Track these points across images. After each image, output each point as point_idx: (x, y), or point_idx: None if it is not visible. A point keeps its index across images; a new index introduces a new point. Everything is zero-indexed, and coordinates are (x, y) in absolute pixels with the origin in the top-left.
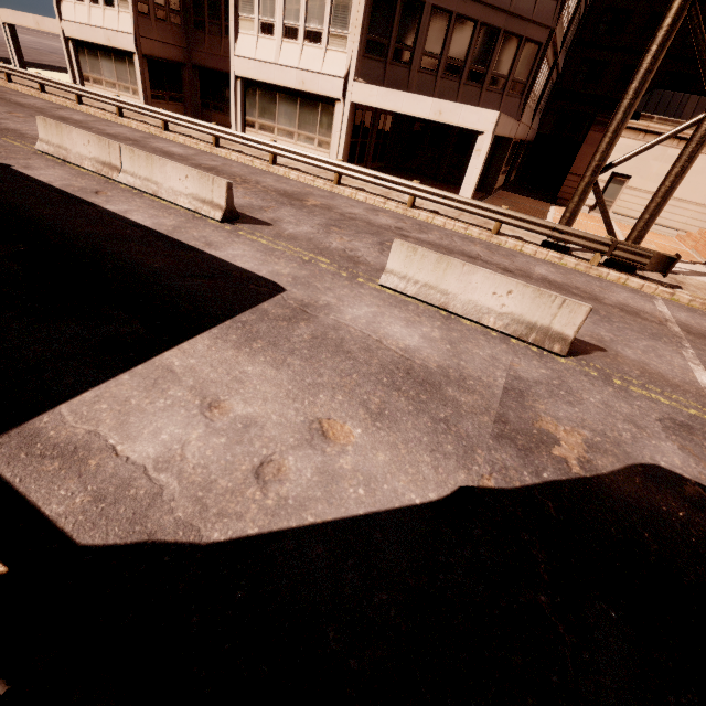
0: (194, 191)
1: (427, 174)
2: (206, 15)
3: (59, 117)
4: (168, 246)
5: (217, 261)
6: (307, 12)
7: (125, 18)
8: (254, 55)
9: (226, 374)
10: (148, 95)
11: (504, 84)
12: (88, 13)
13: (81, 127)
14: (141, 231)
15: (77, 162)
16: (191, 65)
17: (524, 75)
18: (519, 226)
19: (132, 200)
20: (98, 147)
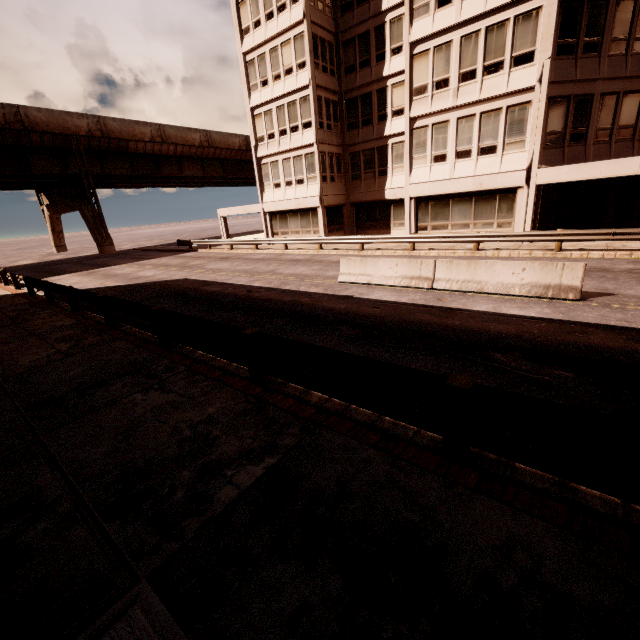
0: (533, 280)
1: (587, 226)
2: (362, 169)
3: (293, 260)
4: (606, 330)
5: None
6: (479, 136)
7: (312, 188)
8: (428, 179)
9: None
10: (326, 231)
11: None
12: (284, 193)
13: (316, 262)
14: (549, 322)
15: (384, 282)
16: (349, 204)
17: None
18: None
19: (473, 299)
20: (407, 267)
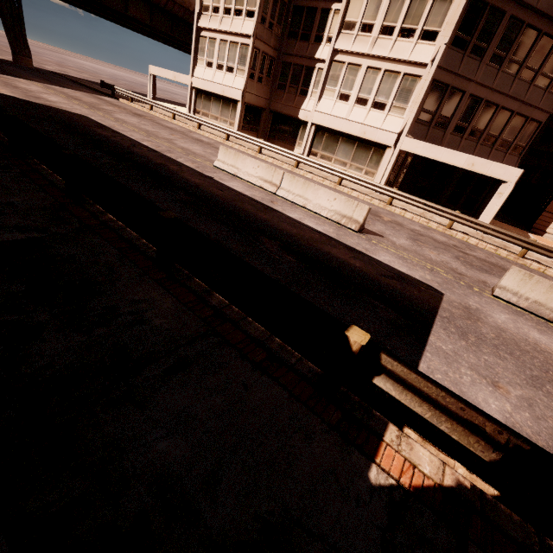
0: (338, 209)
1: (430, 199)
2: (288, 82)
3: (196, 139)
4: (348, 249)
5: (385, 265)
6: (378, 90)
7: (239, 80)
8: (330, 112)
9: (478, 360)
10: (240, 127)
11: (509, 146)
12: (213, 75)
13: (214, 147)
14: (323, 235)
15: (245, 178)
16: (269, 110)
17: (524, 142)
18: (544, 254)
19: (295, 209)
20: (265, 171)
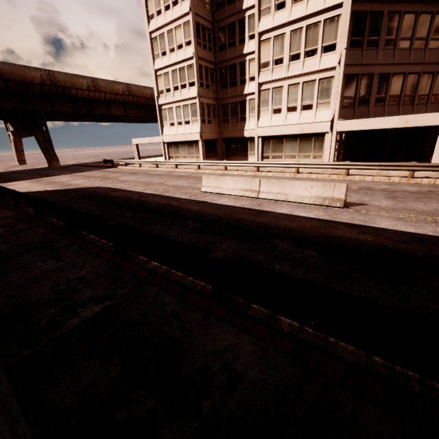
0: (317, 194)
1: (372, 159)
2: (229, 116)
3: (178, 176)
4: (349, 227)
5: (392, 231)
6: (302, 97)
7: (195, 127)
8: (269, 124)
9: None
10: (204, 157)
11: (427, 98)
12: (176, 130)
13: (193, 178)
14: (319, 221)
15: (229, 193)
16: (221, 139)
17: (438, 90)
18: None
19: (280, 205)
20: (243, 183)
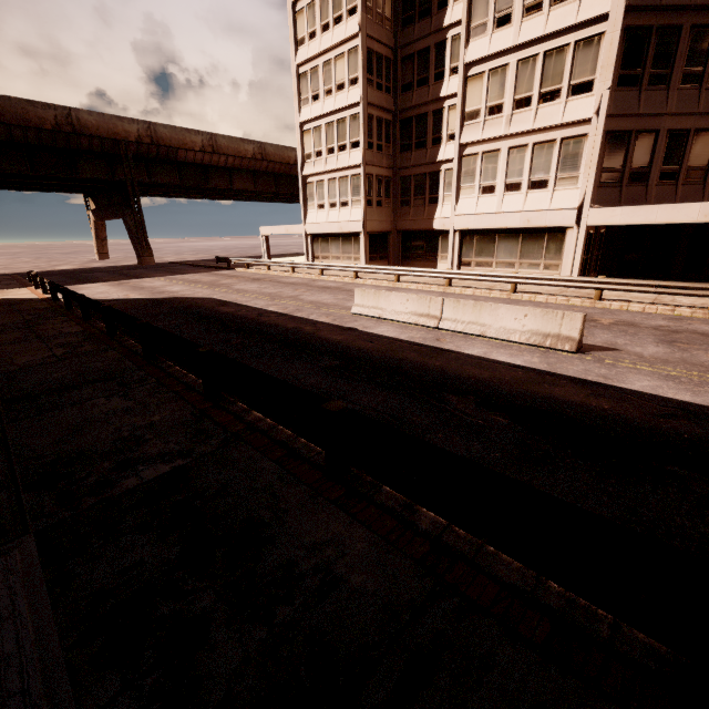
0: (534, 327)
1: (653, 275)
2: (412, 195)
3: (323, 287)
4: (576, 384)
5: (649, 396)
6: (531, 169)
7: (356, 211)
8: (474, 211)
9: None
10: (367, 259)
11: None
12: (327, 215)
13: (344, 291)
14: (528, 371)
15: (393, 318)
16: (396, 231)
17: None
18: None
19: (471, 342)
20: (417, 303)
